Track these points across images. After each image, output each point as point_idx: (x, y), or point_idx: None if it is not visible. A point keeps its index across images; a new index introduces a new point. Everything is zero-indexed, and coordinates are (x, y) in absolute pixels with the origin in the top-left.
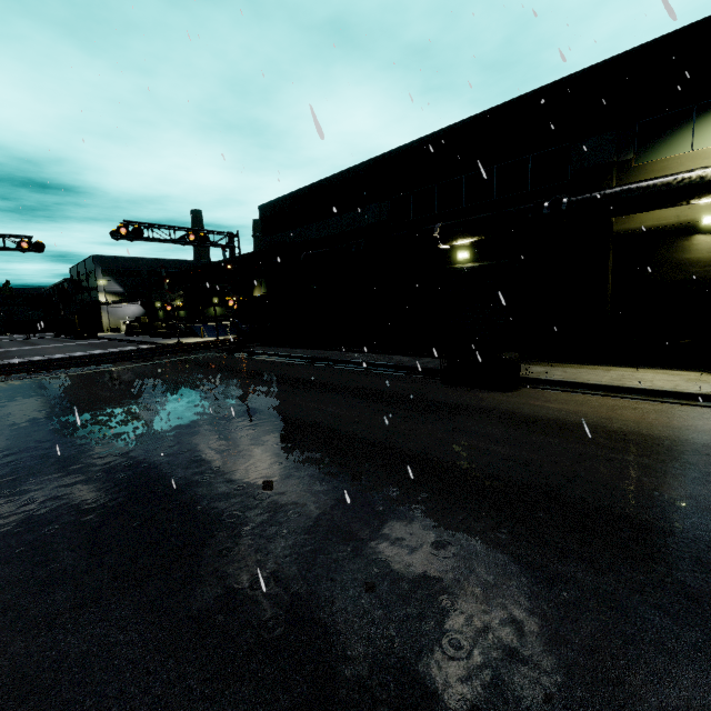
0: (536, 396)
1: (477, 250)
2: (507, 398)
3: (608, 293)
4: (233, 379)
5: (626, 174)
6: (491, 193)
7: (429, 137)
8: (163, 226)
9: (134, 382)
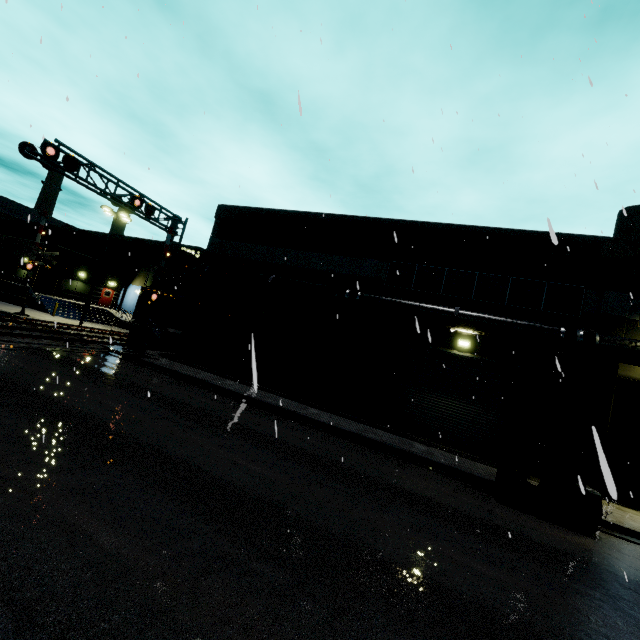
0: (636, 553)
1: (478, 343)
2: (620, 555)
3: (607, 428)
4: (199, 429)
5: (631, 331)
6: (503, 298)
7: (454, 226)
8: (107, 172)
9: (0, 396)
